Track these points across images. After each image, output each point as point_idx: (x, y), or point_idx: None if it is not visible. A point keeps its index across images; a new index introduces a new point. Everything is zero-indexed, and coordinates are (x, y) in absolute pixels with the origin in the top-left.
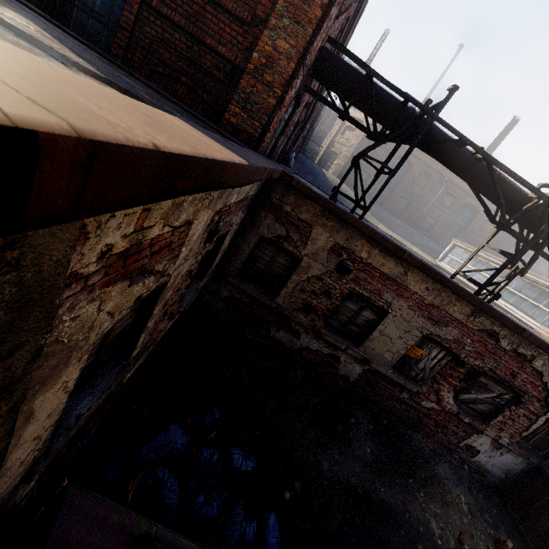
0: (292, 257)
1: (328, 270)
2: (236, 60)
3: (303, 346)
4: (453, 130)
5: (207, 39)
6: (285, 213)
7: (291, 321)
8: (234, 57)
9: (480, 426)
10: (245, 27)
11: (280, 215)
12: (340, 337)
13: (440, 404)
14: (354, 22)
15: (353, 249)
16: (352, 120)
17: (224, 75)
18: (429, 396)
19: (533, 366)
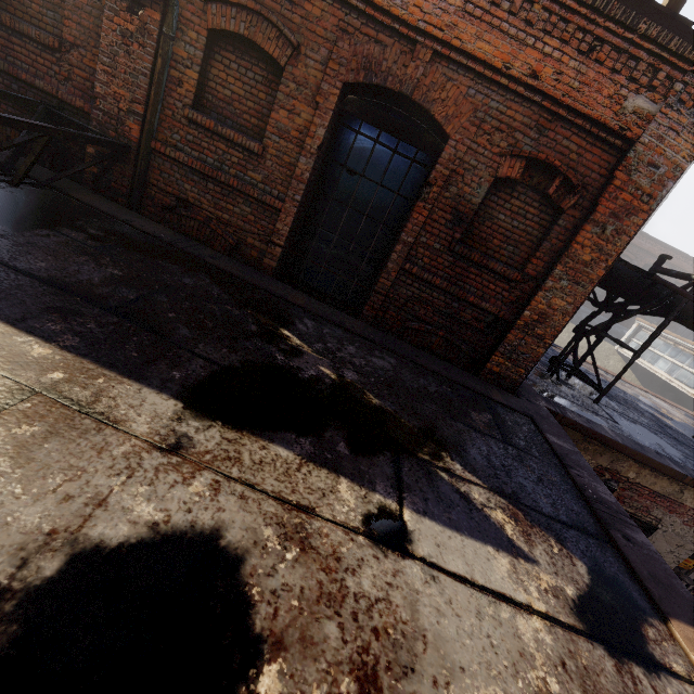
0: None
1: None
2: (499, 313)
3: None
4: None
5: (469, 297)
6: None
7: None
8: (498, 310)
9: None
10: (512, 284)
11: None
12: None
13: None
14: None
15: (618, 469)
16: None
17: (484, 325)
18: None
19: None
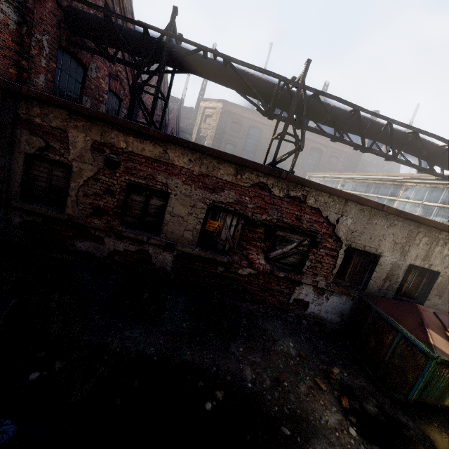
0: (66, 168)
1: (99, 169)
2: None
3: (111, 250)
4: (187, 41)
5: None
6: (37, 125)
7: (89, 228)
8: None
9: (296, 277)
10: None
11: (34, 129)
12: (141, 231)
13: (253, 267)
14: (125, 5)
15: (111, 142)
16: (116, 59)
17: None
18: (241, 263)
19: (309, 205)
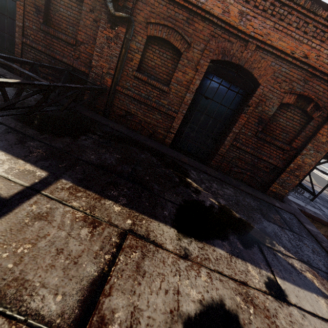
0: None
1: None
2: (277, 164)
3: None
4: None
5: (263, 157)
6: None
7: None
8: (277, 163)
9: None
10: (284, 151)
11: None
12: None
13: None
14: None
15: None
16: None
17: (269, 169)
18: None
19: None
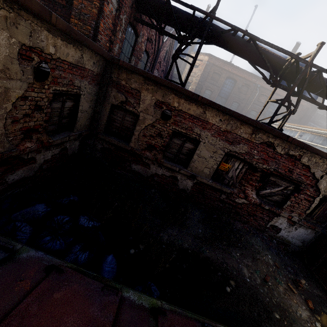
0: (134, 115)
1: (156, 119)
2: None
3: (153, 173)
4: (225, 23)
5: None
6: (122, 86)
7: (142, 157)
8: None
9: (277, 211)
10: None
11: (119, 88)
12: (174, 164)
13: (247, 199)
14: None
15: (168, 102)
16: (166, 32)
17: (65, 2)
18: (239, 195)
19: (302, 163)
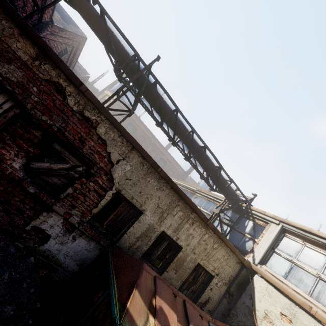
0: None
1: None
2: None
3: None
4: None
5: None
6: None
7: None
8: None
9: (49, 200)
10: None
11: None
12: None
13: None
14: None
15: None
16: None
17: None
18: None
19: (98, 133)
